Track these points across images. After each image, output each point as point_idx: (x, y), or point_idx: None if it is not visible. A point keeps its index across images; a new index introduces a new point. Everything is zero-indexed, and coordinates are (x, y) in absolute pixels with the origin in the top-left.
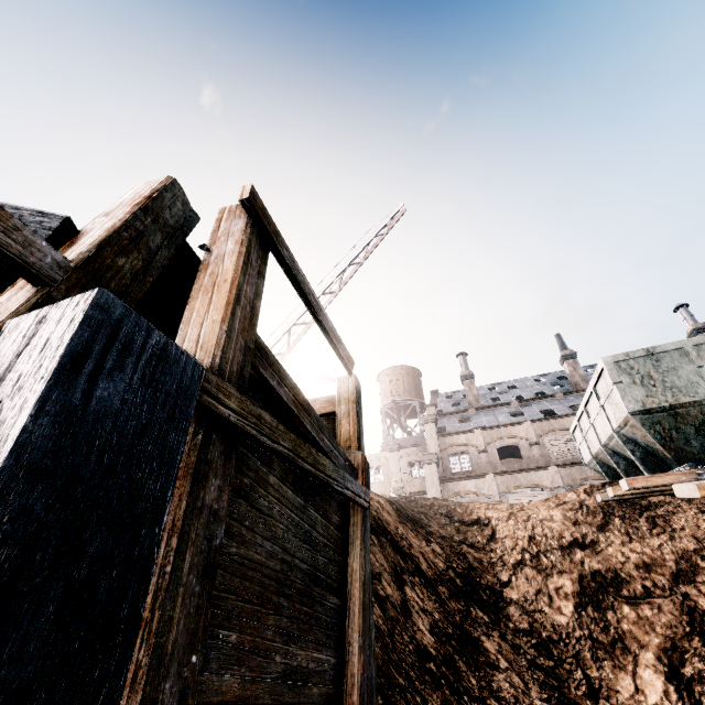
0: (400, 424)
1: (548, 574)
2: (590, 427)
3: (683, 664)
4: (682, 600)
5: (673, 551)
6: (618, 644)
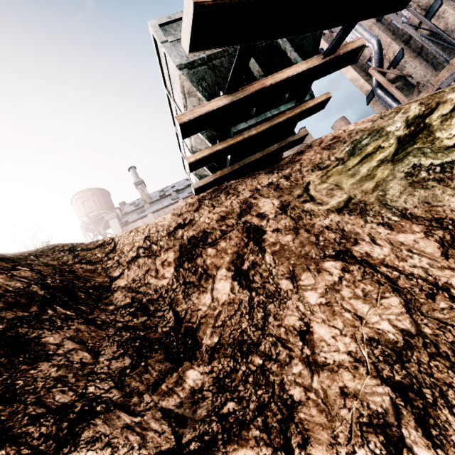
0: (99, 232)
1: (157, 256)
2: (184, 145)
3: (243, 263)
4: (243, 226)
5: (238, 202)
6: (203, 277)
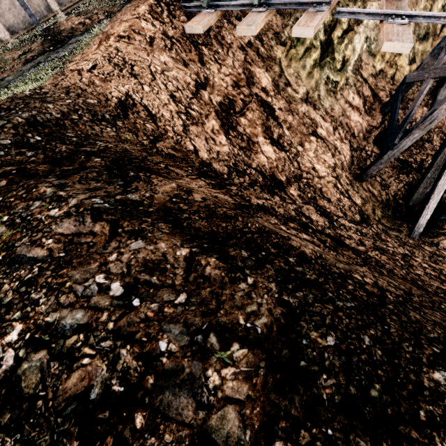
0: None
1: (202, 124)
2: None
3: (273, 134)
4: (257, 99)
5: (239, 65)
6: (250, 143)
